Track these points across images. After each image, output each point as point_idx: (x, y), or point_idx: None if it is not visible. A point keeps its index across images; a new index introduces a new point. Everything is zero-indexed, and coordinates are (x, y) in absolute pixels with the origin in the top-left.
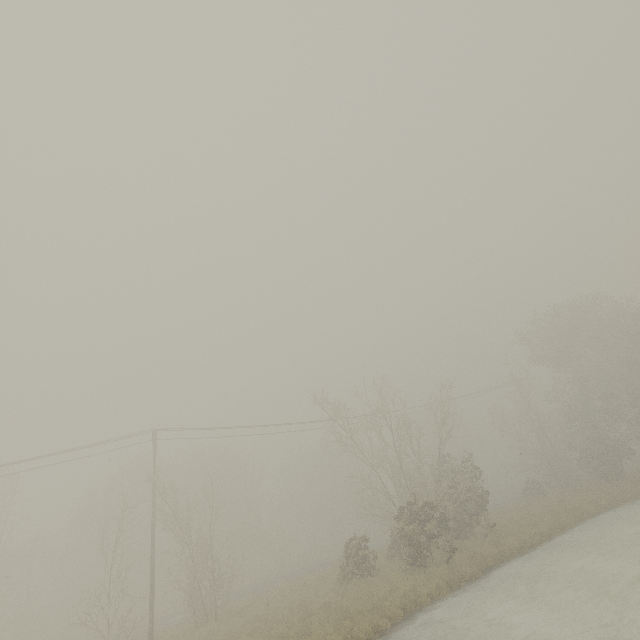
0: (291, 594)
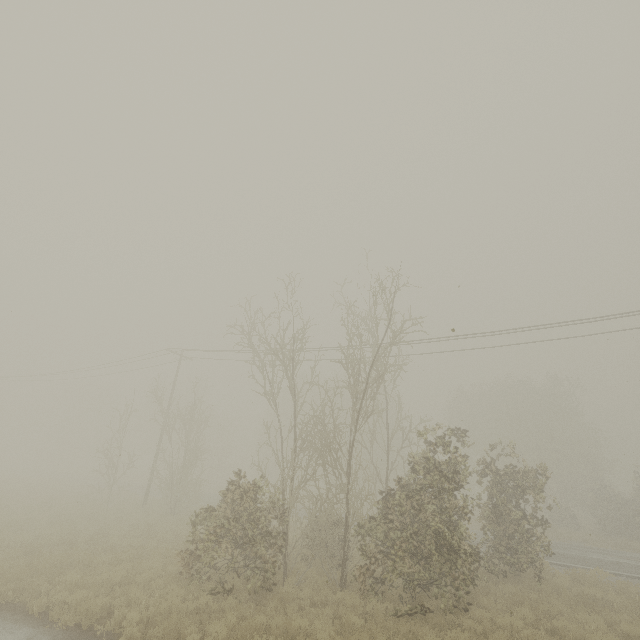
0: None
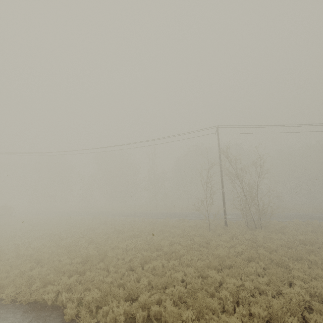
0: (313, 231)
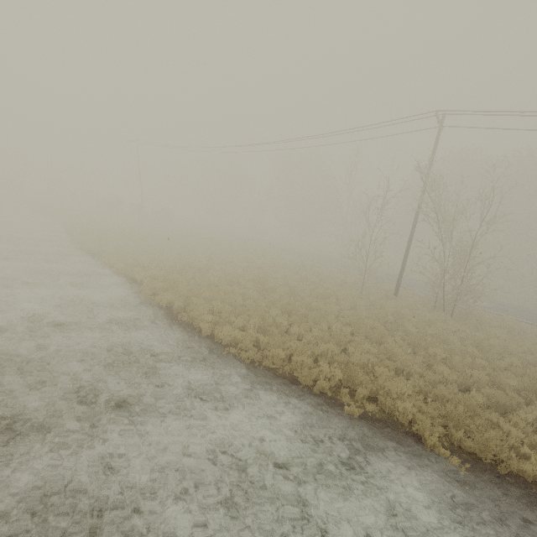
0: None
